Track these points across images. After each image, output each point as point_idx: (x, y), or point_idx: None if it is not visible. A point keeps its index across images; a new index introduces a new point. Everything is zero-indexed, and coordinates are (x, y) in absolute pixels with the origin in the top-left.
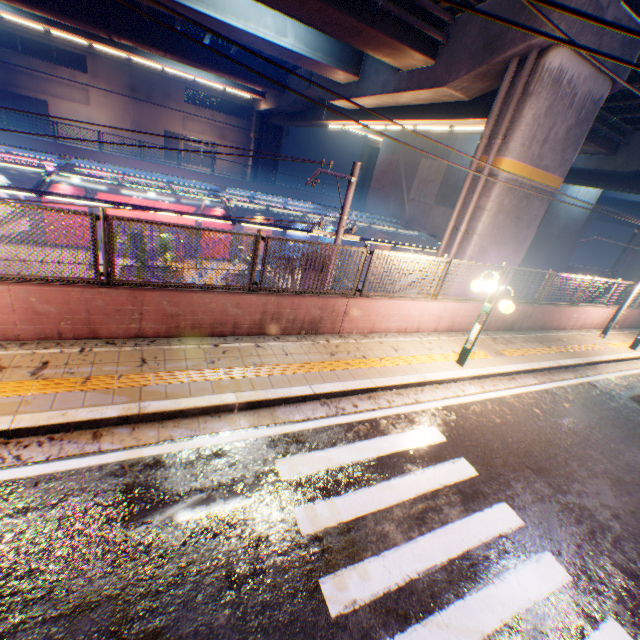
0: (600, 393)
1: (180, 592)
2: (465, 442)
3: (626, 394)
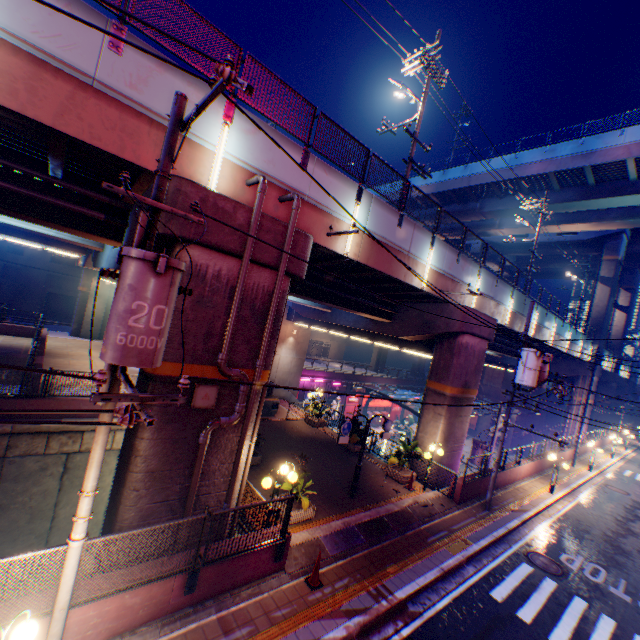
0: (635, 462)
1: (639, 483)
2: (633, 471)
3: (639, 462)
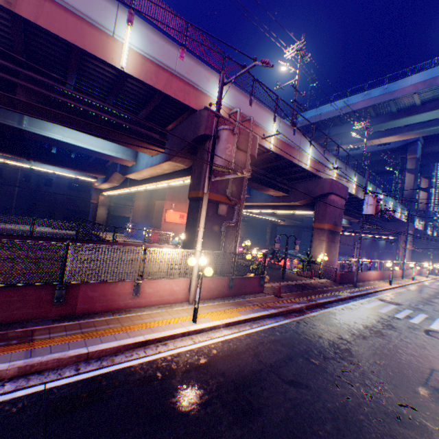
0: None
1: None
2: None
3: None
